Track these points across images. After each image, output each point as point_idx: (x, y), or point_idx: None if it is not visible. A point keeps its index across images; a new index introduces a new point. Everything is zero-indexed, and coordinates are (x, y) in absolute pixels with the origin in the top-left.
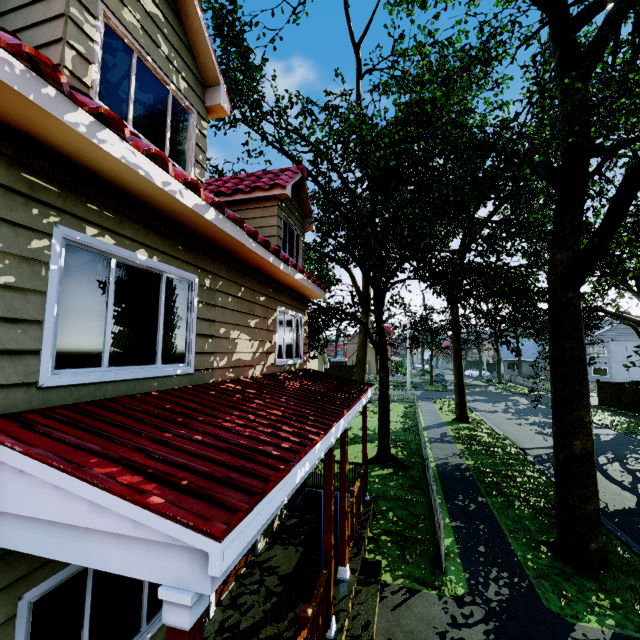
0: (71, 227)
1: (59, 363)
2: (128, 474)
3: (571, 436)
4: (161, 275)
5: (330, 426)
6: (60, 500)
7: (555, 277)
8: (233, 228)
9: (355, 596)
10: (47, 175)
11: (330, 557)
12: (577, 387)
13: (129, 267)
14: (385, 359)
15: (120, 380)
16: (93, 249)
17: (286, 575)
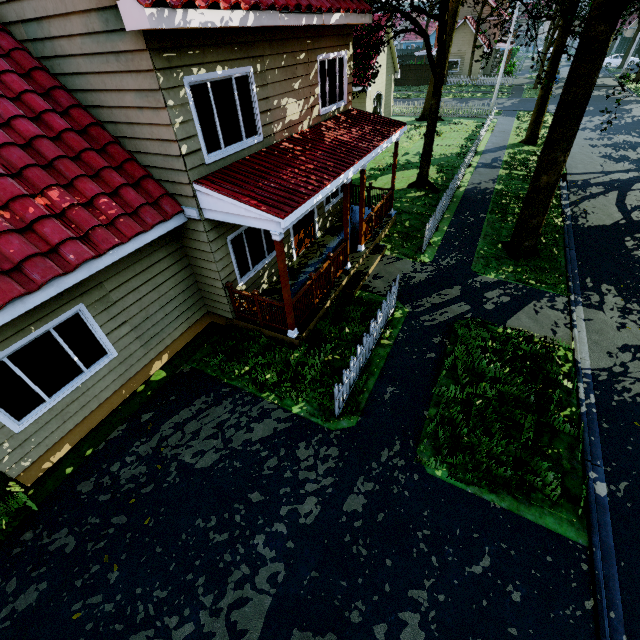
0: (188, 74)
1: (208, 152)
2: (253, 201)
3: (542, 173)
4: (231, 78)
5: (339, 175)
6: (235, 208)
7: (598, 2)
8: (268, 17)
9: (365, 258)
10: (170, 47)
11: (347, 238)
12: (564, 131)
13: (215, 82)
14: (439, 84)
15: (231, 154)
16: (199, 82)
17: (331, 248)
